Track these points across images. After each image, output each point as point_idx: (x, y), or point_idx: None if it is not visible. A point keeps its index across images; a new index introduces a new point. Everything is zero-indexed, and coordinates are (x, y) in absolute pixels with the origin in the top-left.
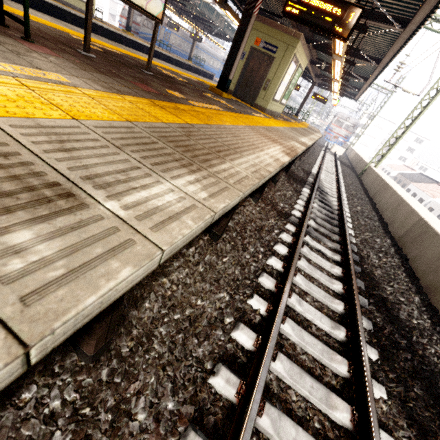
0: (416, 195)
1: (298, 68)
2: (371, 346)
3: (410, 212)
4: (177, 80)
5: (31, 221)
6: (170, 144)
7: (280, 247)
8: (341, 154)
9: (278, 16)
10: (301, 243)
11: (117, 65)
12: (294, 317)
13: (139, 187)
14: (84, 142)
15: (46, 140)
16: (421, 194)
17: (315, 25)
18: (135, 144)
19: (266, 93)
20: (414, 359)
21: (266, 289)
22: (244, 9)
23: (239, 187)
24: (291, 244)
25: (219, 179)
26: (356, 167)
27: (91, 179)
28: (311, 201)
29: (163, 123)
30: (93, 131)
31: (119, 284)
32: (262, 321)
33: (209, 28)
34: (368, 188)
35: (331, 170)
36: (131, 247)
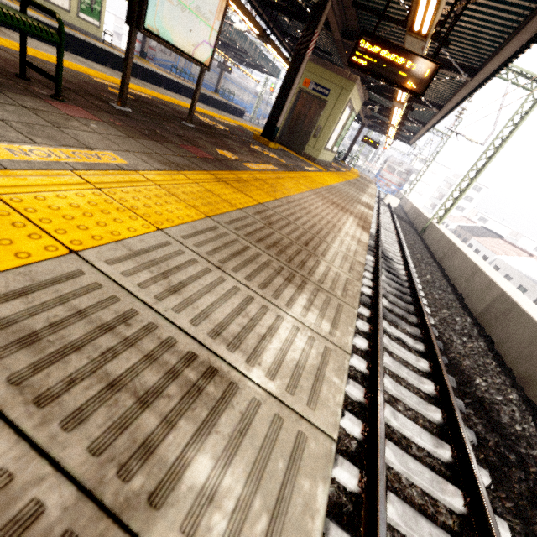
0: (480, 252)
1: (352, 113)
2: (479, 464)
3: (489, 284)
4: (218, 129)
5: (198, 433)
6: (261, 246)
7: (359, 340)
8: (395, 205)
9: (328, 53)
10: (382, 334)
11: (157, 119)
12: (391, 436)
13: (267, 333)
14: (185, 269)
15: (149, 277)
16: (485, 250)
17: (386, 78)
18: (230, 257)
19: (317, 141)
20: (529, 478)
21: (354, 400)
22: (295, 49)
23: (349, 300)
24: (368, 333)
25: (327, 293)
26: (415, 222)
27: (219, 334)
28: (380, 273)
29: (239, 210)
30: (184, 246)
31: (323, 518)
32: (360, 447)
33: (239, 57)
34: (433, 249)
35: (389, 227)
36: (306, 445)
